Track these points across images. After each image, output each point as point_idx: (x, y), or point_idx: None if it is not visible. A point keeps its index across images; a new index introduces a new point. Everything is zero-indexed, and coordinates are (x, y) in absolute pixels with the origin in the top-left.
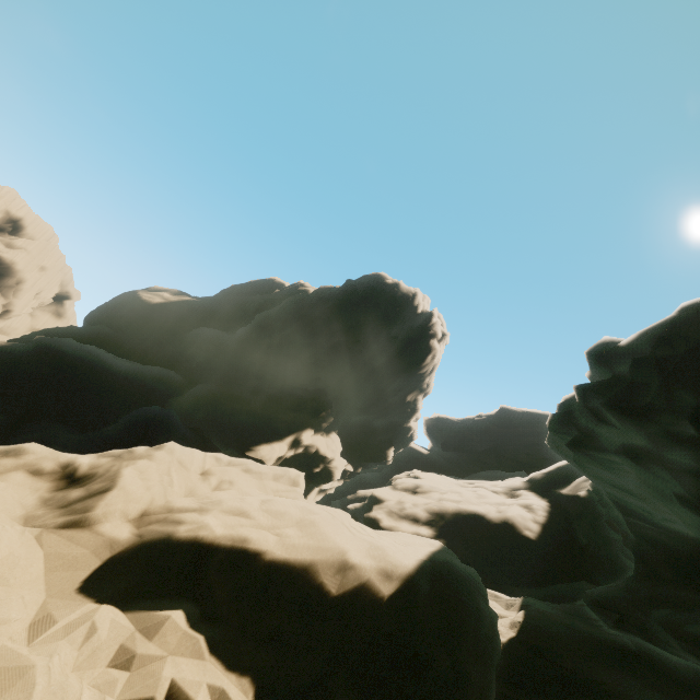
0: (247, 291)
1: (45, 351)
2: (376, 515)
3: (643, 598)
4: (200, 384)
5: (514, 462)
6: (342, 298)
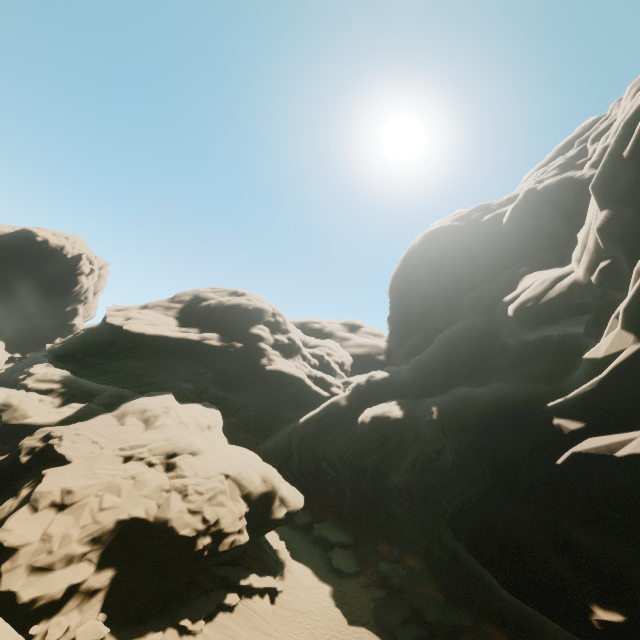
0: None
1: None
2: (27, 382)
3: (102, 397)
4: None
5: None
6: None
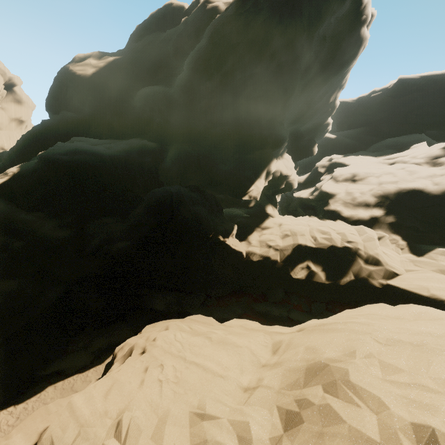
0: (153, 28)
1: (53, 166)
2: (336, 208)
3: None
4: (174, 147)
5: (405, 125)
6: (273, 5)
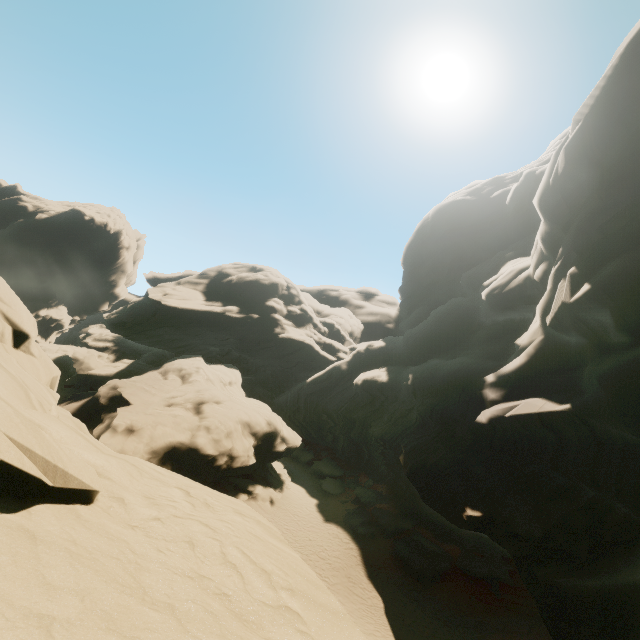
0: None
1: None
2: (87, 341)
3: (147, 355)
4: None
5: None
6: (53, 233)
